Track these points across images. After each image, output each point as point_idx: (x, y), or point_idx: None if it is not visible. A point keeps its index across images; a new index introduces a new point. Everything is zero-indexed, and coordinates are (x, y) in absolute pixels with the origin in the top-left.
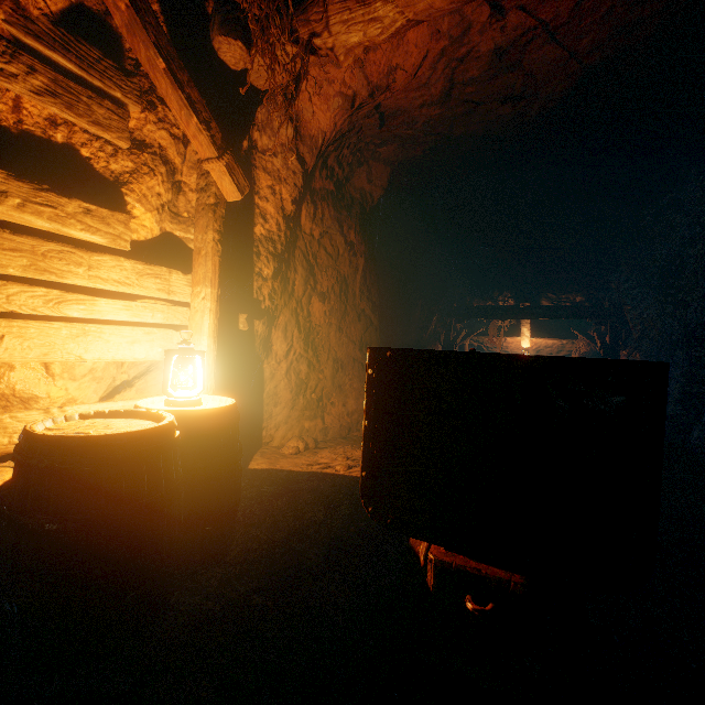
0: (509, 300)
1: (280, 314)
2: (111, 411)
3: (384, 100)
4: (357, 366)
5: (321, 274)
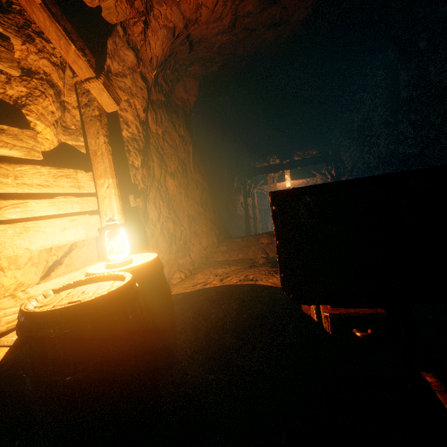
0: (276, 160)
1: (149, 192)
2: (75, 282)
3: (193, 31)
4: (202, 217)
5: (168, 160)
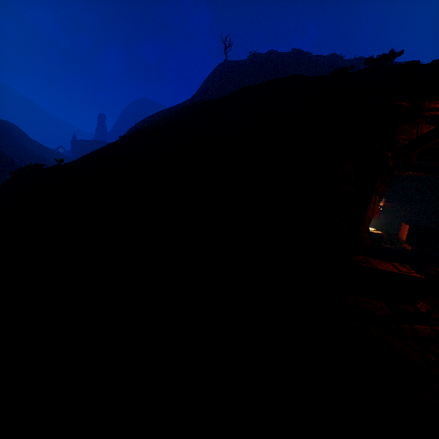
0: None
1: None
2: None
3: None
4: None
5: None
